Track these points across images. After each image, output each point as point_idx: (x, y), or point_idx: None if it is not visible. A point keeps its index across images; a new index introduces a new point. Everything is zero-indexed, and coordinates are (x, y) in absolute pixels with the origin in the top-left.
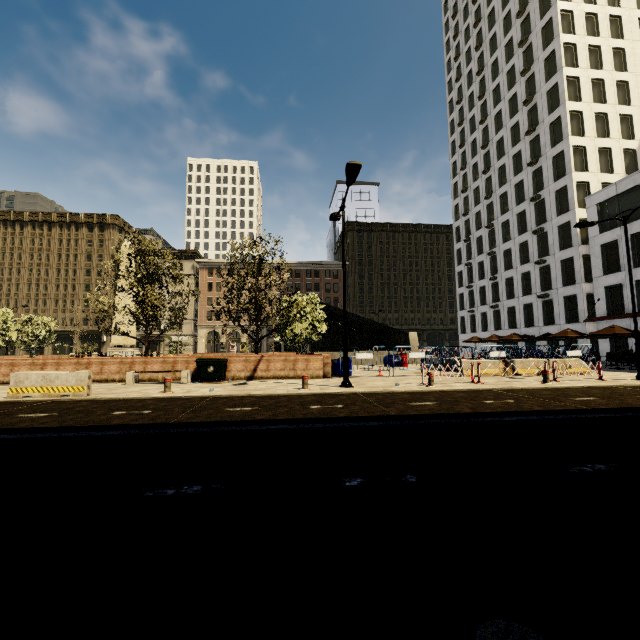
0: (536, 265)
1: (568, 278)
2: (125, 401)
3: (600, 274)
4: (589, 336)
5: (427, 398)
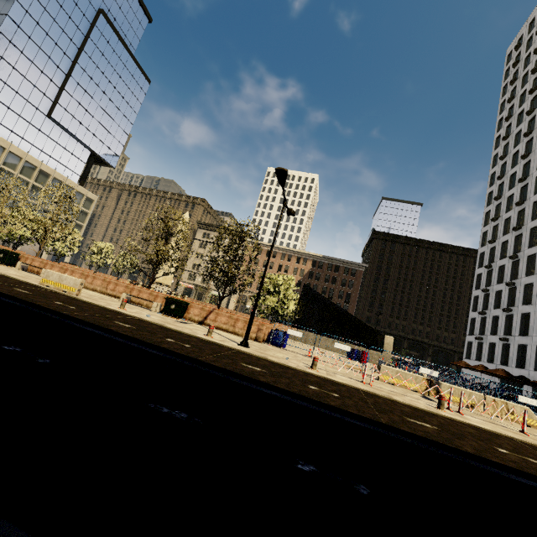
0: None
1: None
2: (85, 303)
3: None
4: None
5: (272, 368)
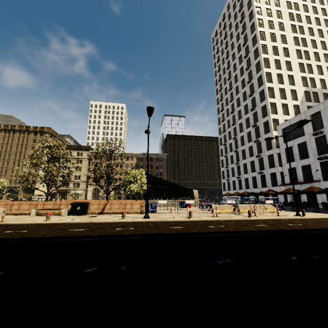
0: (257, 157)
1: (271, 164)
2: (19, 225)
3: (285, 162)
4: (279, 193)
5: (182, 224)
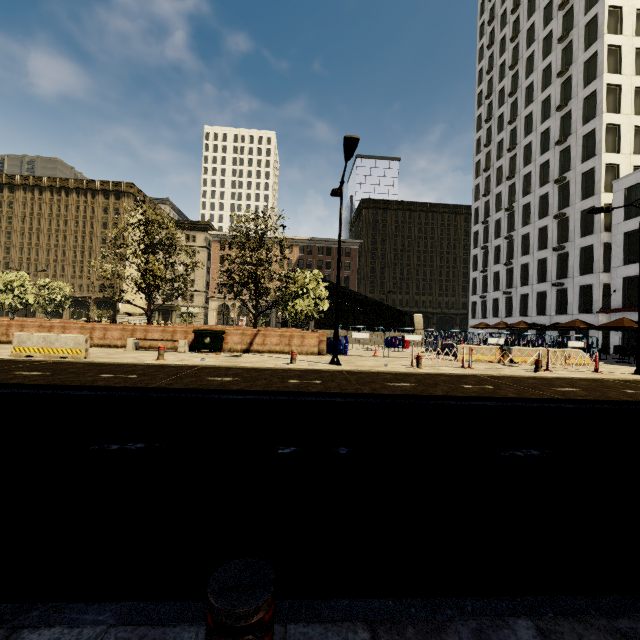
0: (554, 252)
1: (586, 267)
2: (118, 365)
3: (620, 264)
4: (597, 328)
5: (408, 379)
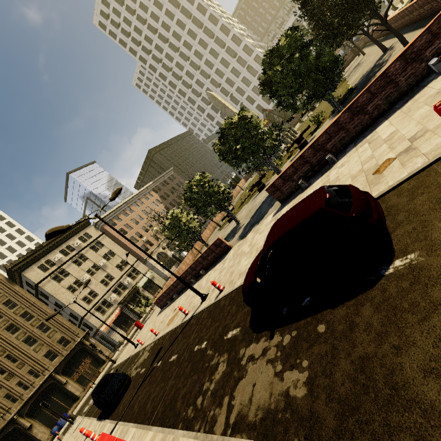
0: None
1: None
2: None
3: None
4: None
5: None
